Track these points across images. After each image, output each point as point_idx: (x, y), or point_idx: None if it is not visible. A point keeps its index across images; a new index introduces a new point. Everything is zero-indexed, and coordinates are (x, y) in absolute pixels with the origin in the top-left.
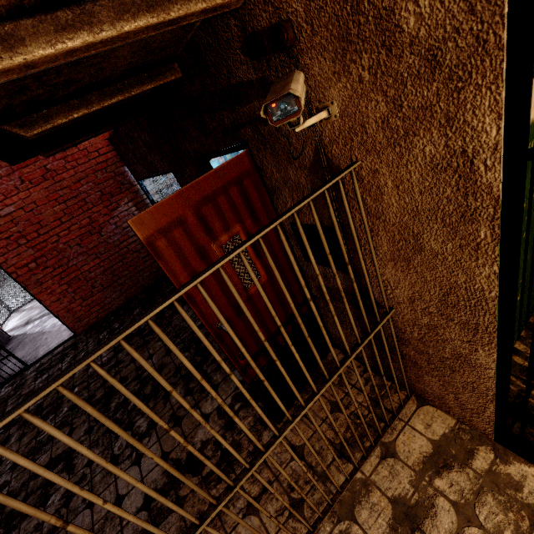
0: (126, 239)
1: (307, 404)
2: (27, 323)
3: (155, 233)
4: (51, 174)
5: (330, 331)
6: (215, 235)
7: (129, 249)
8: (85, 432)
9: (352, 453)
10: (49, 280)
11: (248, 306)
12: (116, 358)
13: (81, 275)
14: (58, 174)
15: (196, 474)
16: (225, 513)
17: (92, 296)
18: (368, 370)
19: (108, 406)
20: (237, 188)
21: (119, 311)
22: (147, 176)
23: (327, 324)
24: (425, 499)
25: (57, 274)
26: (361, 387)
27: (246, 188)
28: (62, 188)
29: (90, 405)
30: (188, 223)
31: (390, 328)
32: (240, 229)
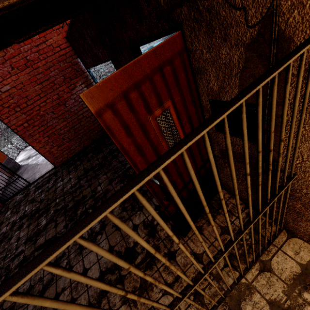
0: (81, 109)
1: (226, 249)
2: (29, 158)
3: (104, 106)
4: (30, 63)
5: (222, 179)
6: (151, 109)
7: (84, 116)
8: (64, 227)
9: (238, 264)
10: (37, 134)
11: (171, 164)
12: (79, 183)
13: (55, 132)
14: (35, 63)
15: (131, 262)
16: (151, 291)
17: (63, 145)
18: (266, 219)
19: (76, 213)
20: (170, 67)
21: (80, 154)
22: (93, 65)
23: (221, 174)
24: (296, 306)
25: (41, 130)
26: (259, 230)
27: (177, 68)
28: (38, 74)
29: (66, 210)
30: (131, 98)
31: (288, 188)
32: (170, 104)
